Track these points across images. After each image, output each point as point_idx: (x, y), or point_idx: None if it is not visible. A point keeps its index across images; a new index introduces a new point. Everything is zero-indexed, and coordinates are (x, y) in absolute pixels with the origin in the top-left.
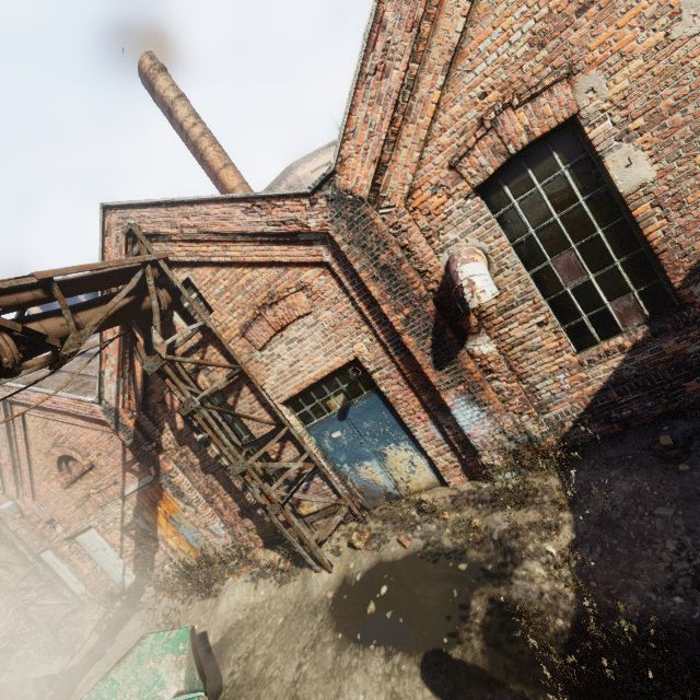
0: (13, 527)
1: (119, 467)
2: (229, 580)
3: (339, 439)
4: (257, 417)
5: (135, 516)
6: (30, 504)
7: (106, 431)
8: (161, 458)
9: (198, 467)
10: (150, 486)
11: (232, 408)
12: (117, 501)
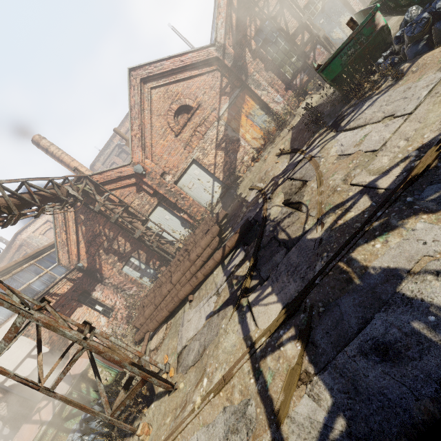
0: (128, 203)
1: (217, 96)
2: (295, 112)
3: (323, 23)
4: (290, 24)
5: (225, 130)
6: (149, 165)
7: (212, 70)
8: (248, 66)
9: (263, 70)
10: (236, 99)
11: (279, 24)
12: (214, 125)
